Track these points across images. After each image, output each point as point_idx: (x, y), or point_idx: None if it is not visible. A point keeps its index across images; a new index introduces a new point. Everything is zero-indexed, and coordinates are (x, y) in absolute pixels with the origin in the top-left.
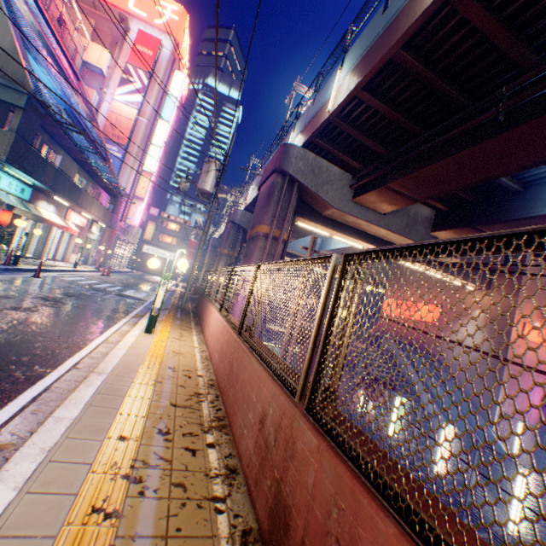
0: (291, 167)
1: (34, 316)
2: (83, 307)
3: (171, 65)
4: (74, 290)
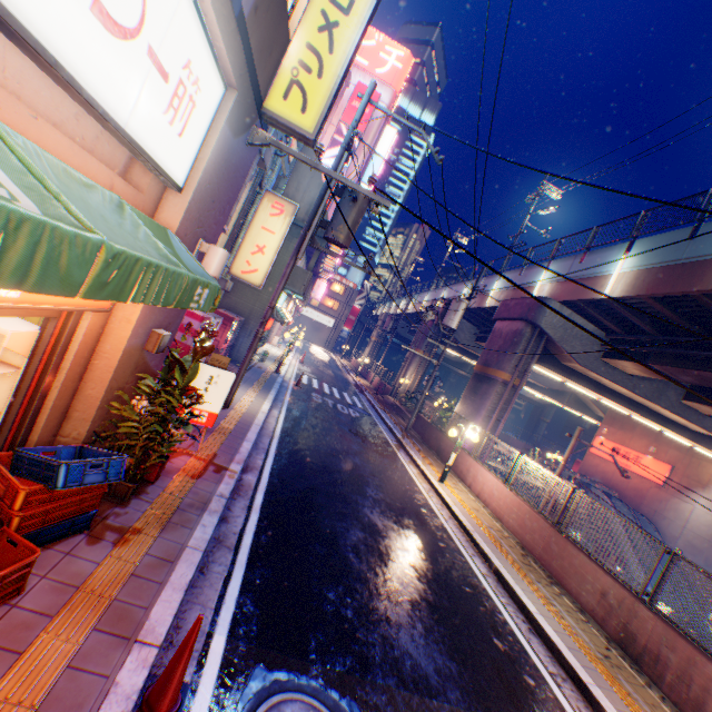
0: (544, 322)
1: (371, 458)
2: (367, 438)
3: (384, 121)
4: (332, 406)
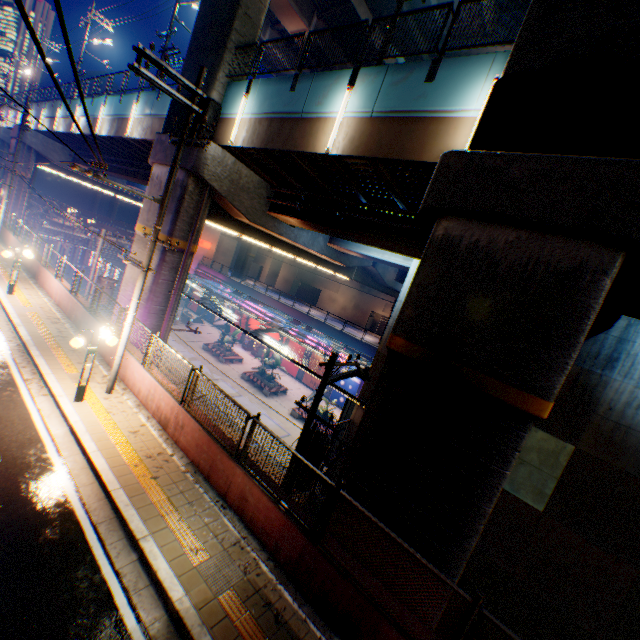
0: (29, 142)
1: None
2: None
3: None
4: None
